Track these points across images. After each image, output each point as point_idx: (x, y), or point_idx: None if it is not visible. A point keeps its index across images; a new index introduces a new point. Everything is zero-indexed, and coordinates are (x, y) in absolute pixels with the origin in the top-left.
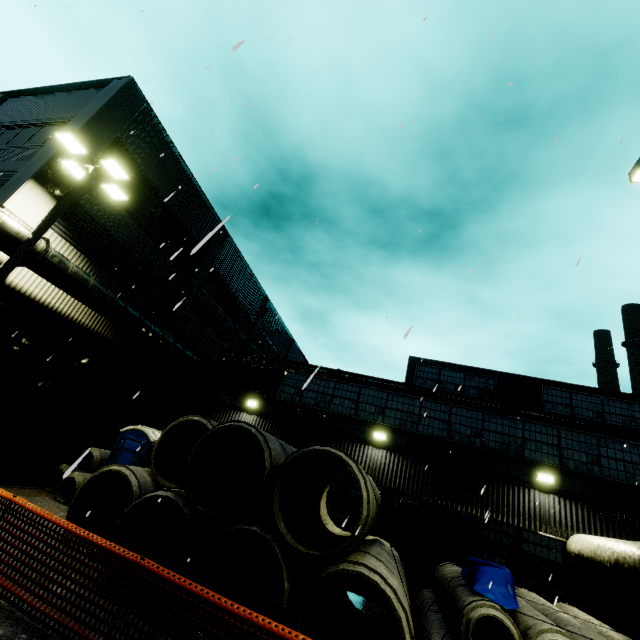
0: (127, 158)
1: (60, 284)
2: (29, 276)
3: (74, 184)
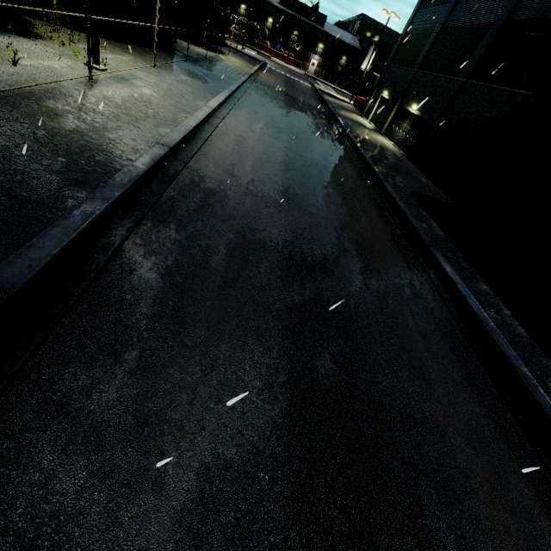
0: None
1: None
2: None
3: None
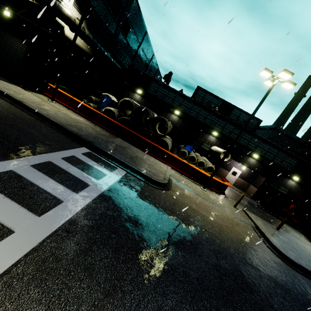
0: None
1: (83, 39)
2: (70, 31)
3: None
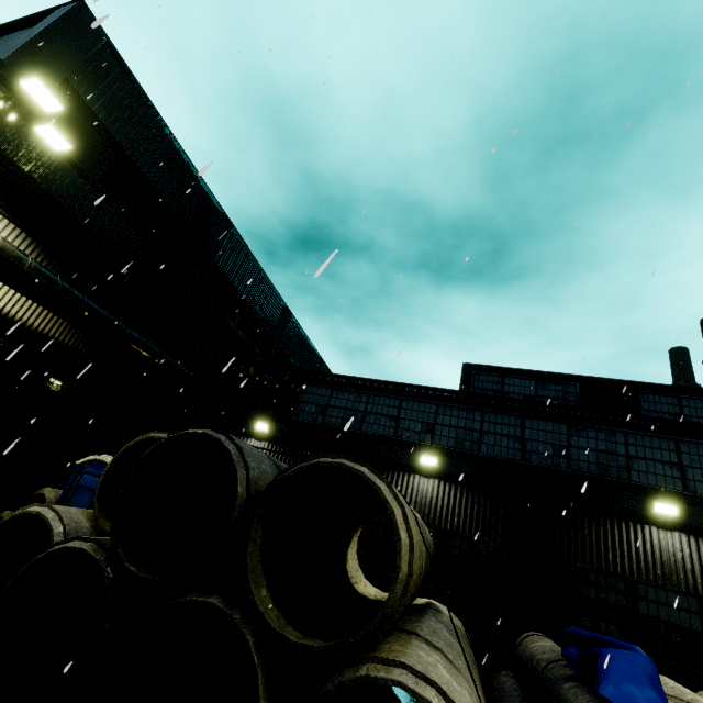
0: (83, 110)
1: None
2: None
3: (4, 135)
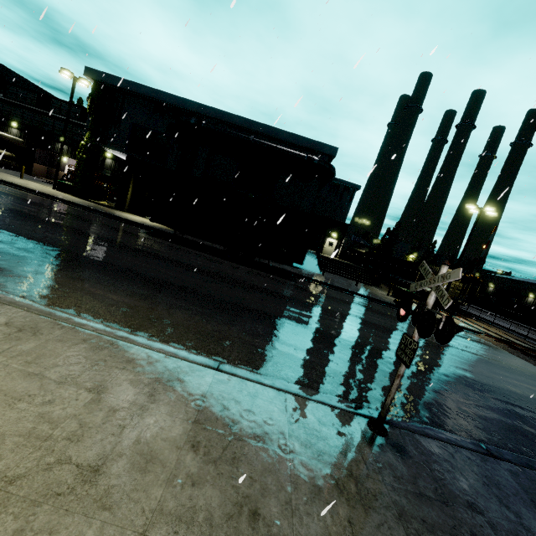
0: None
1: None
2: None
3: None
